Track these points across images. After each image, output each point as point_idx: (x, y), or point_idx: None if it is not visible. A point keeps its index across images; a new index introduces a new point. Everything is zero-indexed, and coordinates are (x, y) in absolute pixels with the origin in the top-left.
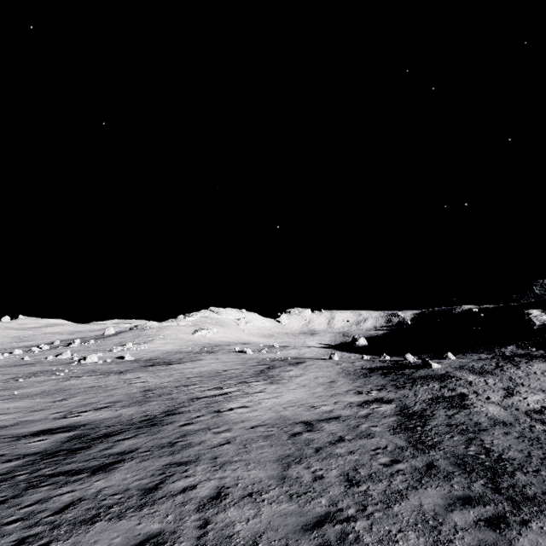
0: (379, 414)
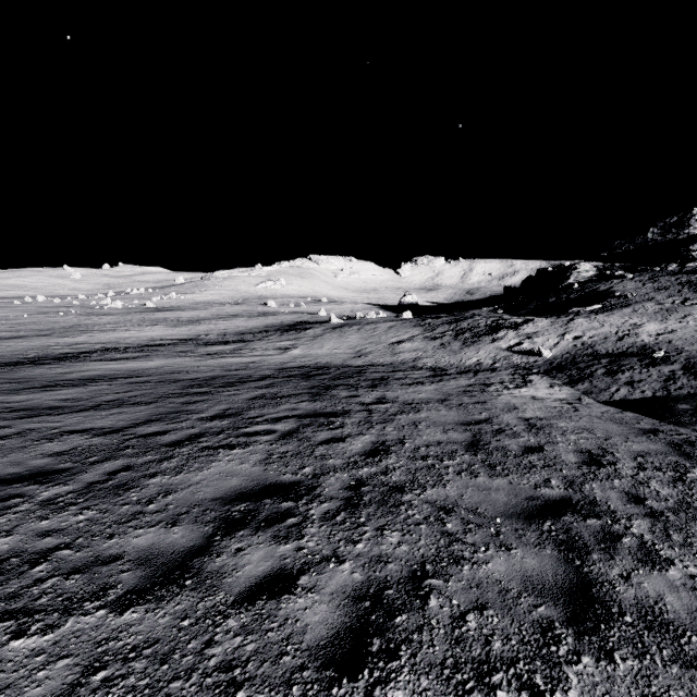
0: (141, 343)
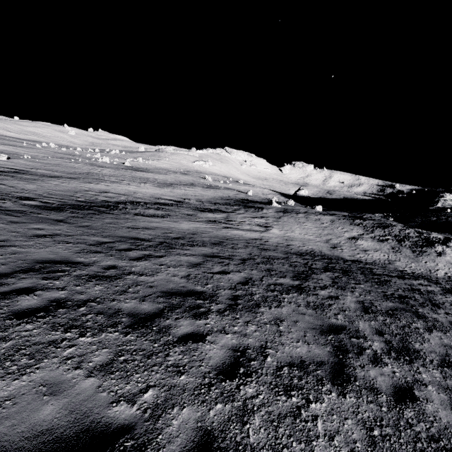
0: (150, 200)
